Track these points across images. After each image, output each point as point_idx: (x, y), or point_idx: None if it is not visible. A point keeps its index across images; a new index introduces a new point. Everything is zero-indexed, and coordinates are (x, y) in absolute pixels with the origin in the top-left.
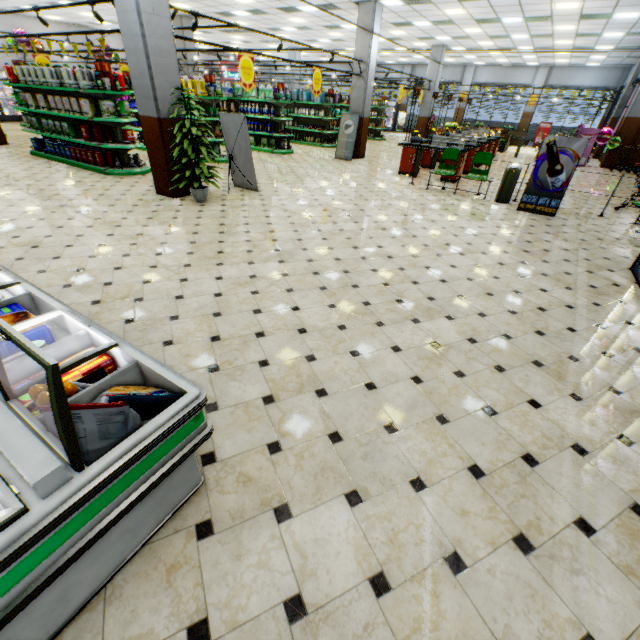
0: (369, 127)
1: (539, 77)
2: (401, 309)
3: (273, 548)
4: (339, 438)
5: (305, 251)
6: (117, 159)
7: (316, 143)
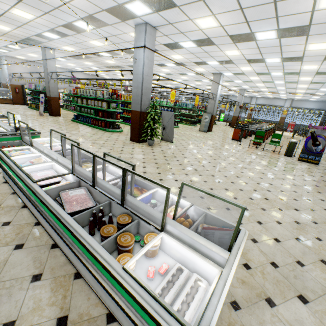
0: None
1: (287, 103)
2: (269, 203)
3: (276, 321)
4: (276, 265)
5: (208, 171)
6: (111, 125)
7: (187, 124)
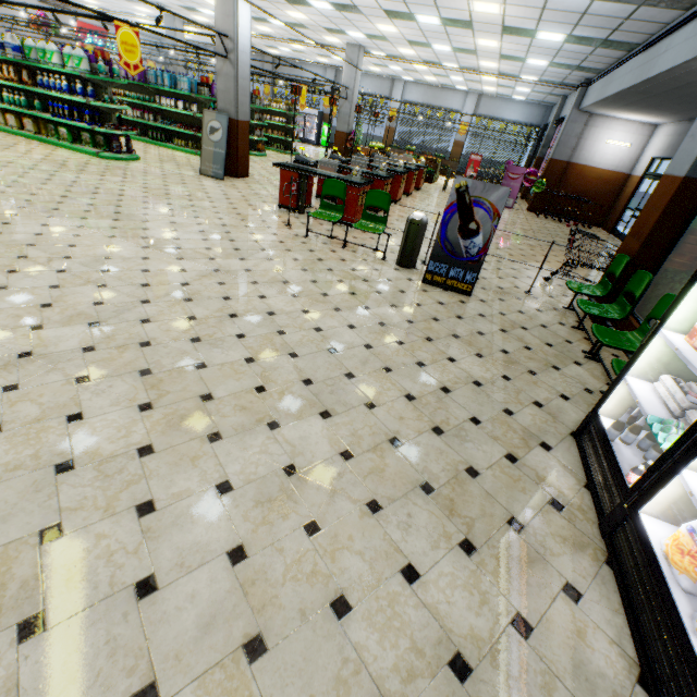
0: (277, 136)
1: (469, 104)
2: None
3: None
4: None
5: None
6: None
7: (190, 149)
